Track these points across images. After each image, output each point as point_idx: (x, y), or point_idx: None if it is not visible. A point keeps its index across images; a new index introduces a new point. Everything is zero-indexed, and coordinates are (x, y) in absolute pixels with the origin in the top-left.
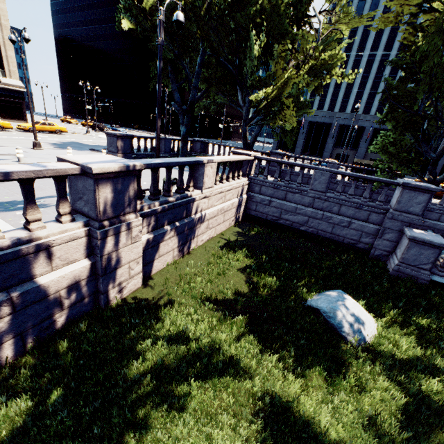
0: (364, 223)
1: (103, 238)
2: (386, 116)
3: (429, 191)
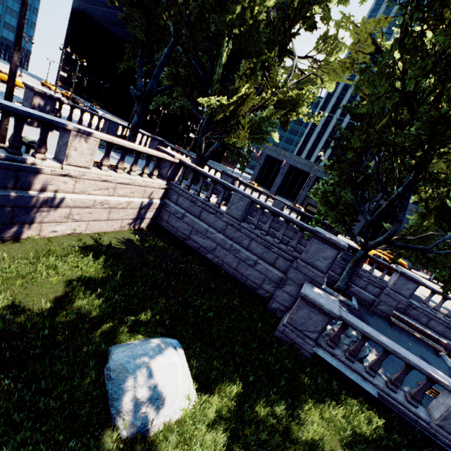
0: (270, 266)
1: None
2: (333, 164)
3: (338, 246)
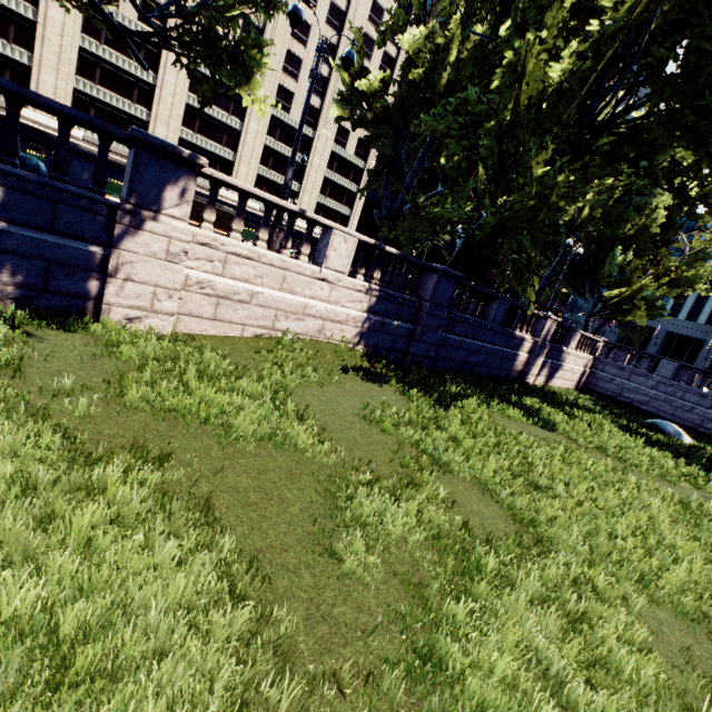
0: (707, 410)
1: (538, 346)
2: None
3: None
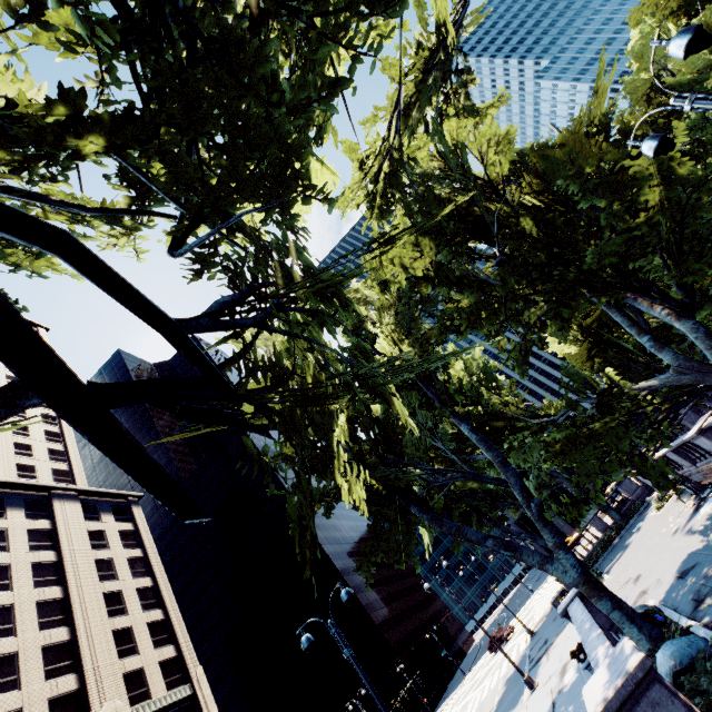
0: None
1: None
2: None
3: None
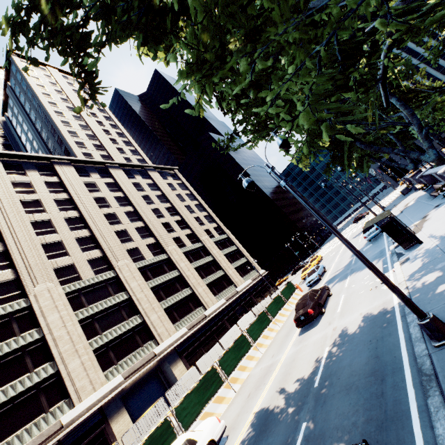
0: None
1: None
2: None
3: None
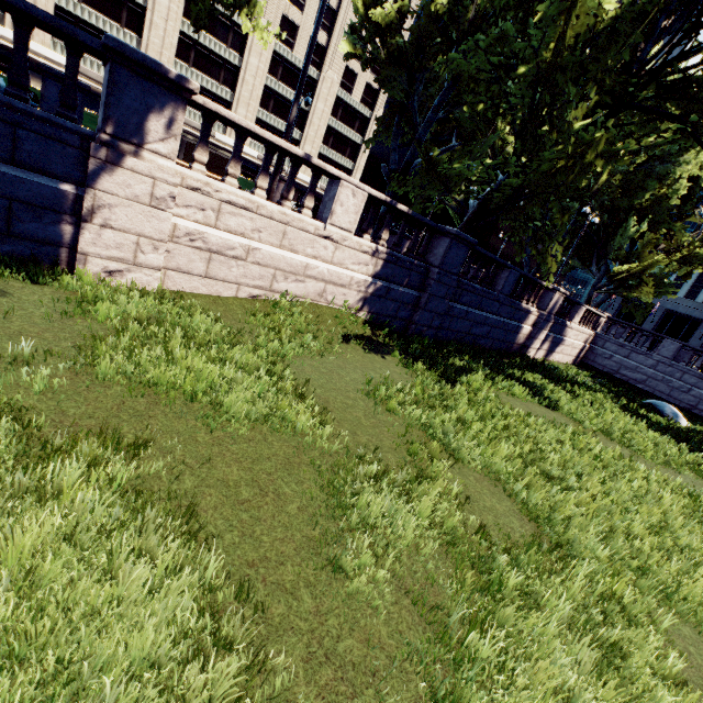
0: None
1: (543, 320)
2: None
3: None
